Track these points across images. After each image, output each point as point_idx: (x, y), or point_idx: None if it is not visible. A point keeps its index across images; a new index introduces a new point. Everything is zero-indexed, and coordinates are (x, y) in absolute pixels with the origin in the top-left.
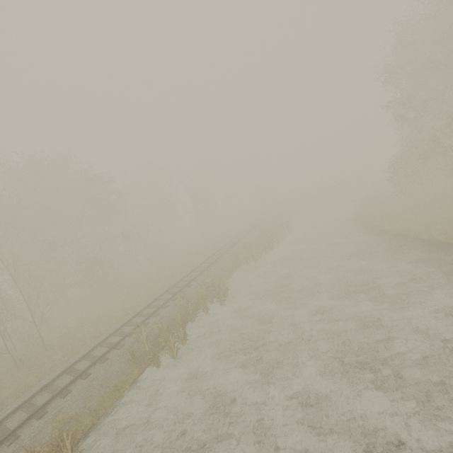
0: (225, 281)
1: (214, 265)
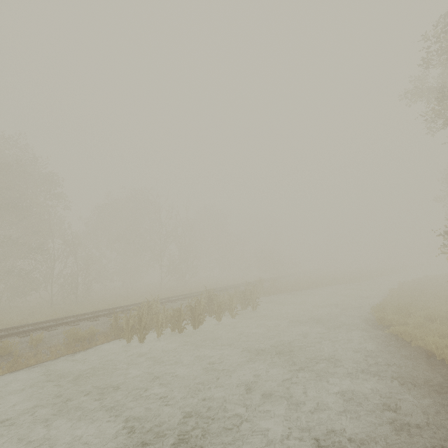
0: (38, 364)
1: (72, 324)
